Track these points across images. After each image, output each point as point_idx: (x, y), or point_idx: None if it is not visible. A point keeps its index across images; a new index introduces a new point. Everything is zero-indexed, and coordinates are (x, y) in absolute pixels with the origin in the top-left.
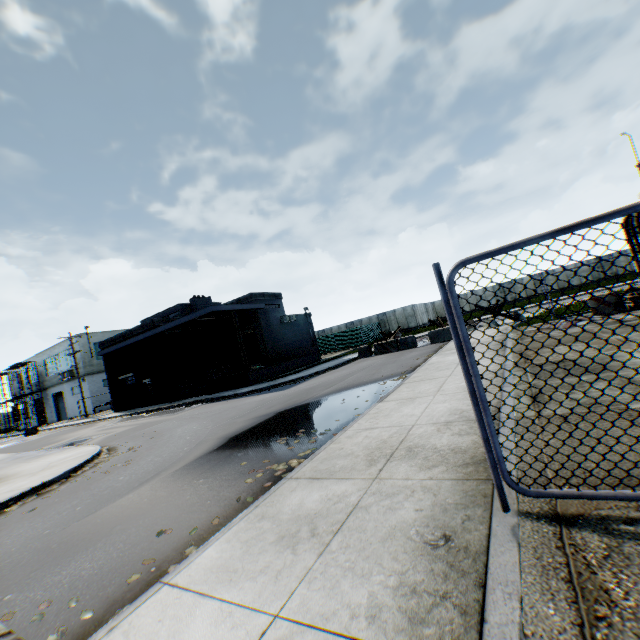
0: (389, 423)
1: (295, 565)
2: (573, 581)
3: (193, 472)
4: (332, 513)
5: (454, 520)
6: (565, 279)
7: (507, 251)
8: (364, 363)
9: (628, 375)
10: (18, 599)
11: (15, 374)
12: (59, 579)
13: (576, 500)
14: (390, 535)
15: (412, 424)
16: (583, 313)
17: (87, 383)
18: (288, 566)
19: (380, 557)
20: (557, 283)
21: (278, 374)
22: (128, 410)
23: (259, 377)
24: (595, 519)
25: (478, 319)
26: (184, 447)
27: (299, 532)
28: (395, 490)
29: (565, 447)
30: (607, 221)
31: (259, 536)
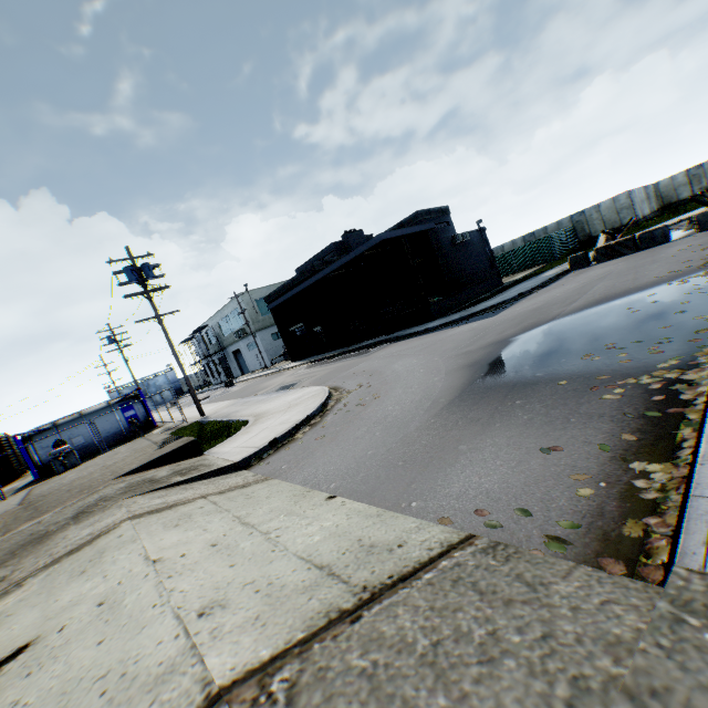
0: None
1: None
2: None
3: (488, 396)
4: None
5: None
6: None
7: None
8: (590, 273)
9: None
10: (431, 507)
11: (199, 337)
12: (460, 492)
13: None
14: None
15: None
16: None
17: (258, 339)
18: None
19: None
20: None
21: (460, 305)
22: (304, 359)
23: (441, 310)
24: None
25: None
26: (431, 378)
27: None
28: None
29: None
30: None
31: None
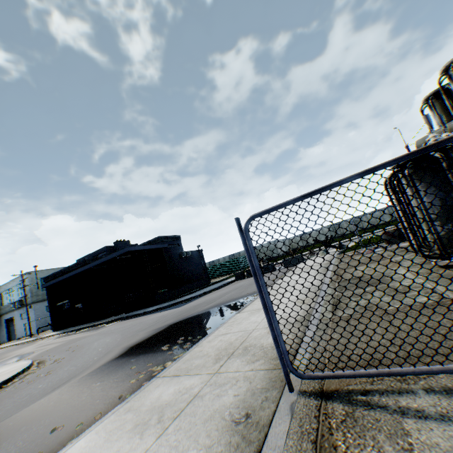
0: (238, 329)
1: (138, 447)
2: (317, 441)
3: (95, 377)
4: (178, 402)
5: (256, 401)
6: (374, 219)
7: (277, 209)
8: (238, 284)
9: (394, 285)
10: None
11: None
12: None
13: (337, 379)
14: (211, 417)
15: (253, 329)
16: (382, 242)
17: (33, 309)
18: (133, 449)
19: (198, 435)
20: (369, 222)
21: (178, 295)
22: (64, 329)
23: (163, 298)
24: (345, 392)
25: (318, 249)
26: (95, 357)
27: (150, 420)
28: (226, 380)
29: (342, 340)
30: (330, 189)
31: (121, 426)
